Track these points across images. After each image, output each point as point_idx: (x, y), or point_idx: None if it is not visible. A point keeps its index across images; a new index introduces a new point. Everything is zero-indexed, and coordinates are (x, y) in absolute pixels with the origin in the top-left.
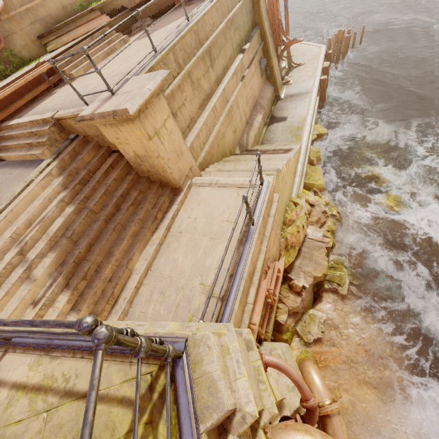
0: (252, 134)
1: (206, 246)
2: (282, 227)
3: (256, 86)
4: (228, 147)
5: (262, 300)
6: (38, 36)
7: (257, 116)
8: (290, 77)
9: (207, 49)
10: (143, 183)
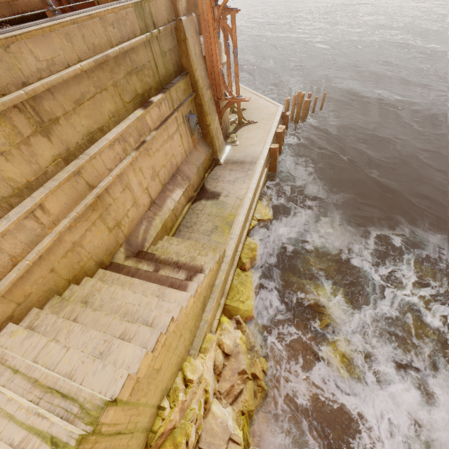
0: (159, 221)
1: None
2: None
3: (178, 149)
4: (91, 259)
5: None
6: None
7: (174, 192)
8: (238, 135)
9: (24, 103)
10: None
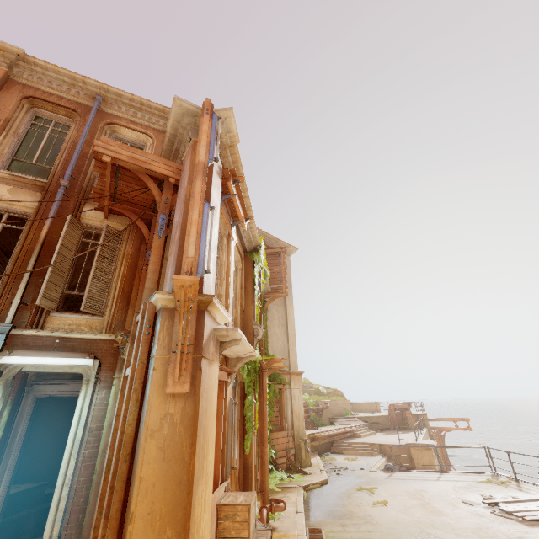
0: None
1: None
2: None
3: None
4: None
5: None
6: (329, 417)
7: None
8: None
9: None
10: None
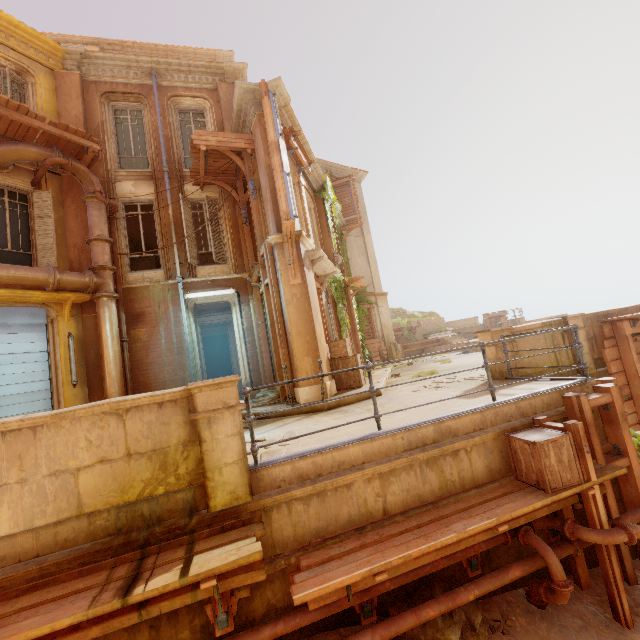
0: None
1: None
2: None
3: None
4: None
5: None
6: (423, 334)
7: None
8: None
9: None
10: None
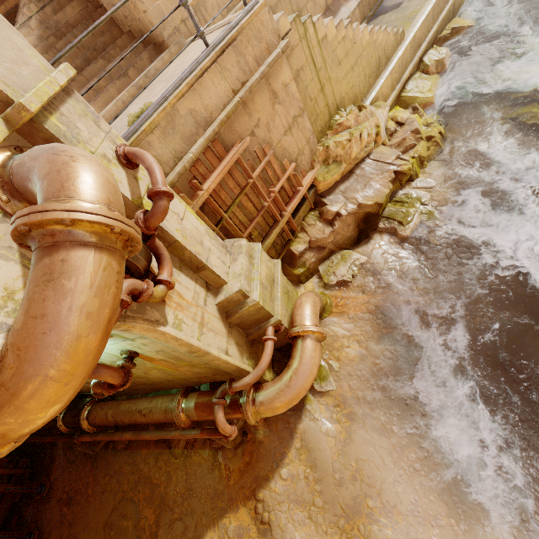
0: None
1: (158, 90)
2: (325, 133)
3: None
4: None
5: (222, 167)
6: None
7: (349, 2)
8: None
9: None
10: (121, 36)
